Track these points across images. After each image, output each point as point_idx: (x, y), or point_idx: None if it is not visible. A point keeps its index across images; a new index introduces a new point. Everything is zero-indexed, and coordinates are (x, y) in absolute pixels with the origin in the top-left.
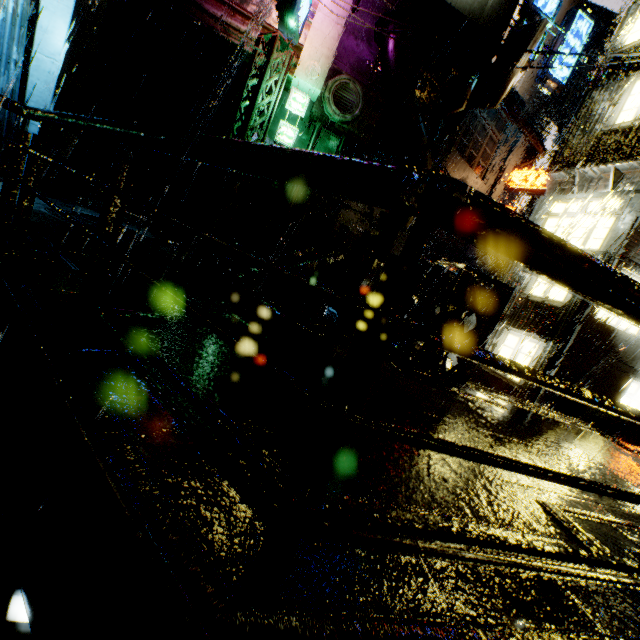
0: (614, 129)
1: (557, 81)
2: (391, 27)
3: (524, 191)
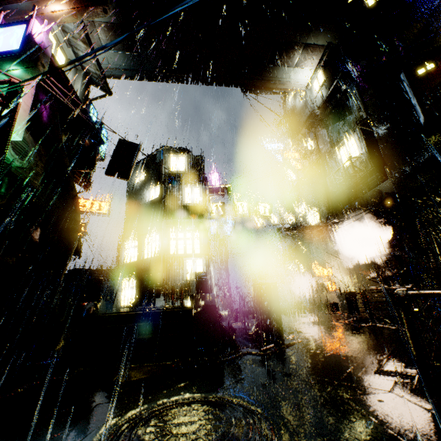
0: (187, 205)
1: (102, 157)
2: (48, 98)
3: (86, 212)
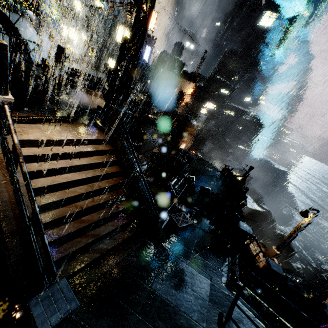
0: None
1: None
2: None
3: None
